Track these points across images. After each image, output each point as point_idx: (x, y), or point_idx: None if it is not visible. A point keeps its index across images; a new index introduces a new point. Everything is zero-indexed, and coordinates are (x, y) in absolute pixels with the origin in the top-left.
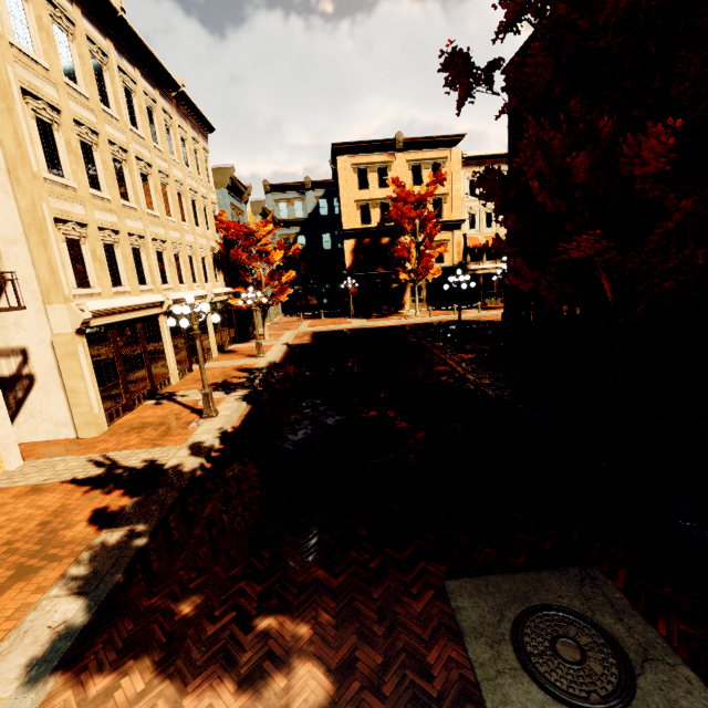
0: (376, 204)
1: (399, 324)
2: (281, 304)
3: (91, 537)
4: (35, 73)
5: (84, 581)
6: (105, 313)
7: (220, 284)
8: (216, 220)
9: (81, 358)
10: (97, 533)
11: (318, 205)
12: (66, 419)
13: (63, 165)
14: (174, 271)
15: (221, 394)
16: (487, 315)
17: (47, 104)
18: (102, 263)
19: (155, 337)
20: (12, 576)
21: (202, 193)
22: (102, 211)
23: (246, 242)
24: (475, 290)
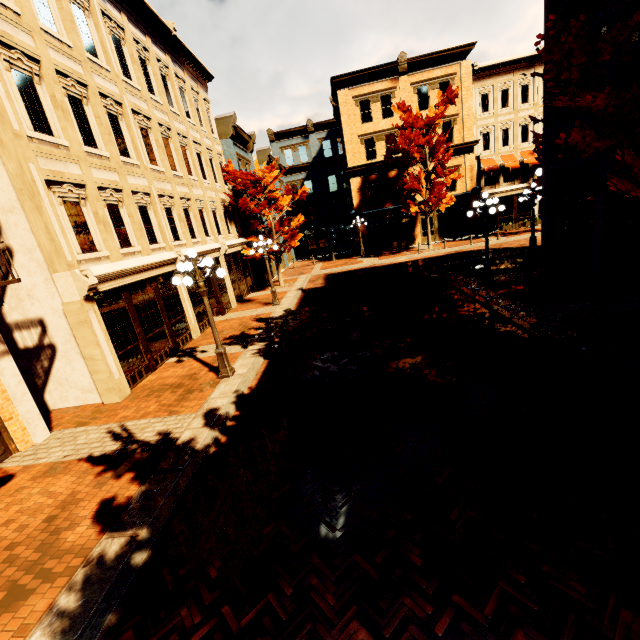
0: (381, 136)
1: (413, 260)
2: (294, 250)
3: (91, 543)
4: (3, 18)
5: (70, 621)
6: (114, 276)
7: (233, 236)
8: (223, 172)
9: (94, 325)
10: (99, 538)
11: (321, 147)
12: (91, 386)
13: (51, 122)
14: (184, 227)
15: (238, 348)
16: (508, 242)
17: (21, 53)
18: (106, 225)
19: (172, 295)
20: (2, 601)
21: (207, 144)
22: (100, 170)
23: (253, 191)
24: (490, 216)
